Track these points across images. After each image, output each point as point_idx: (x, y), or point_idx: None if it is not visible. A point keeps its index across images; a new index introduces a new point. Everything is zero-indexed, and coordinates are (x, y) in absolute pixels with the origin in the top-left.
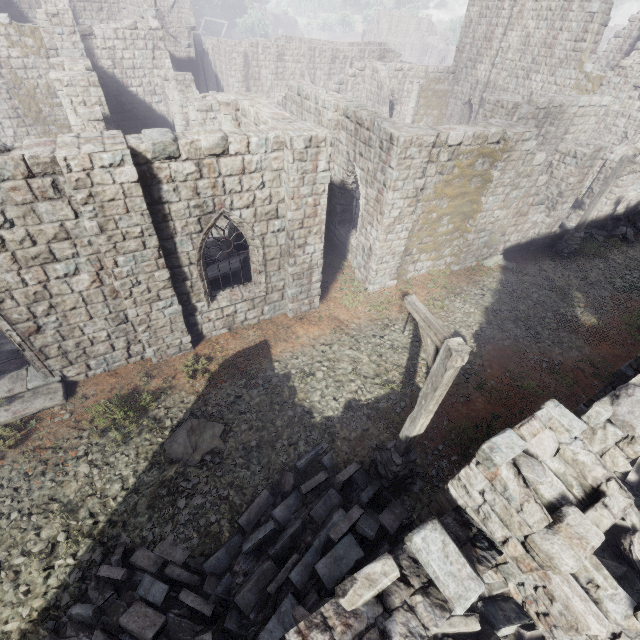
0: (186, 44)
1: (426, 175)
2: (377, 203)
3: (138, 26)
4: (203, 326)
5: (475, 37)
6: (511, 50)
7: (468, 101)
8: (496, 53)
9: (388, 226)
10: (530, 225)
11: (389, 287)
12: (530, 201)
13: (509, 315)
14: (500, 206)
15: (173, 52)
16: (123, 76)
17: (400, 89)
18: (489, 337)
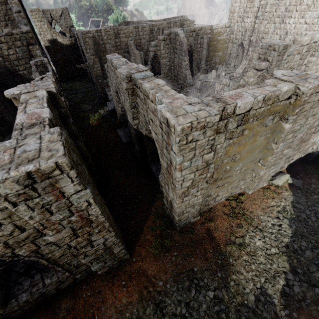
0: (69, 36)
1: (215, 144)
2: (168, 173)
3: (13, 32)
4: (10, 316)
5: (241, 1)
6: (268, 5)
7: (241, 43)
8: (257, 9)
9: (182, 193)
10: (310, 145)
11: (193, 223)
12: (312, 131)
13: (312, 255)
14: (289, 146)
15: (62, 42)
16: (12, 65)
17: (195, 43)
18: (299, 297)
